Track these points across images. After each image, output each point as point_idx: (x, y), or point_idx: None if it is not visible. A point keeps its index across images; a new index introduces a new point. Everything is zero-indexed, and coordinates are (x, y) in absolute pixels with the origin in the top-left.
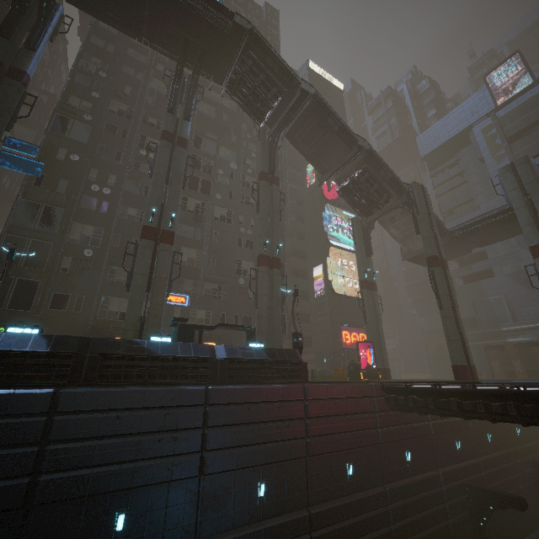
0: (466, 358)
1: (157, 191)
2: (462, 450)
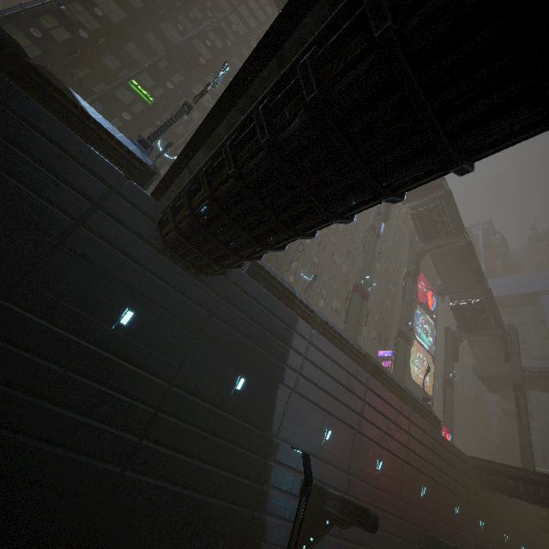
0: (534, 469)
1: (366, 264)
2: (507, 545)
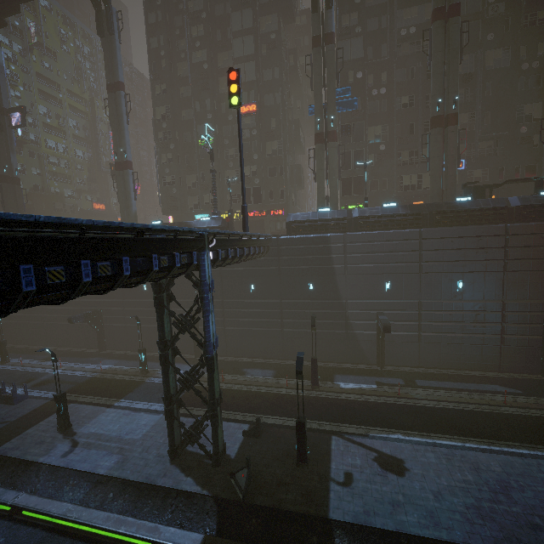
0: None
1: (437, 81)
2: None
